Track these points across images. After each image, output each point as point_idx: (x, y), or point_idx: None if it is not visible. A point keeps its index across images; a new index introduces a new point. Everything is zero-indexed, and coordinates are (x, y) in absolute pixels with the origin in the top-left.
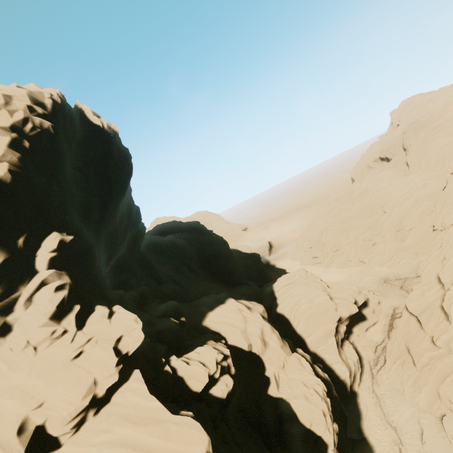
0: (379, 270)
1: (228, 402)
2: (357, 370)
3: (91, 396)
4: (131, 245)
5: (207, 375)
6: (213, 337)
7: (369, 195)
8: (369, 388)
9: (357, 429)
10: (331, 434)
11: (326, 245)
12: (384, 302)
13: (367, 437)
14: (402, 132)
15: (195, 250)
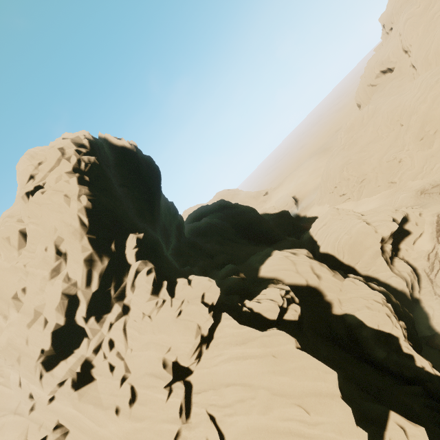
0: (413, 184)
1: (301, 323)
2: (413, 279)
3: (200, 335)
4: (178, 235)
5: (277, 306)
6: (271, 282)
7: (380, 114)
8: (430, 292)
9: (427, 328)
10: (399, 329)
11: (350, 179)
12: (425, 212)
13: (438, 332)
14: (398, 35)
15: (229, 224)
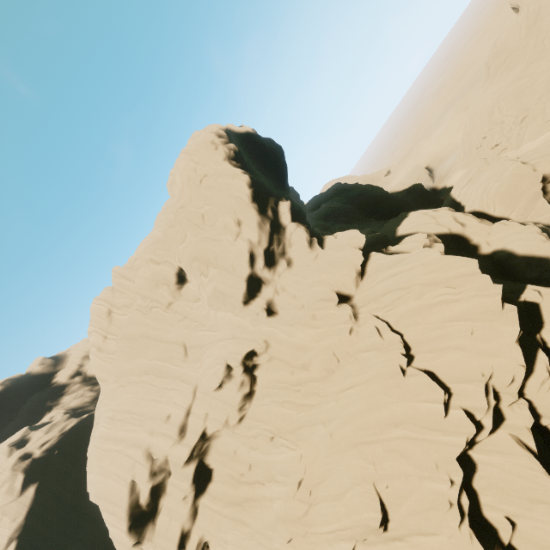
0: None
1: None
2: None
3: (354, 270)
4: None
5: (420, 245)
6: (411, 235)
7: (547, 15)
8: None
9: None
10: None
11: (505, 122)
12: None
13: None
14: None
15: (351, 206)
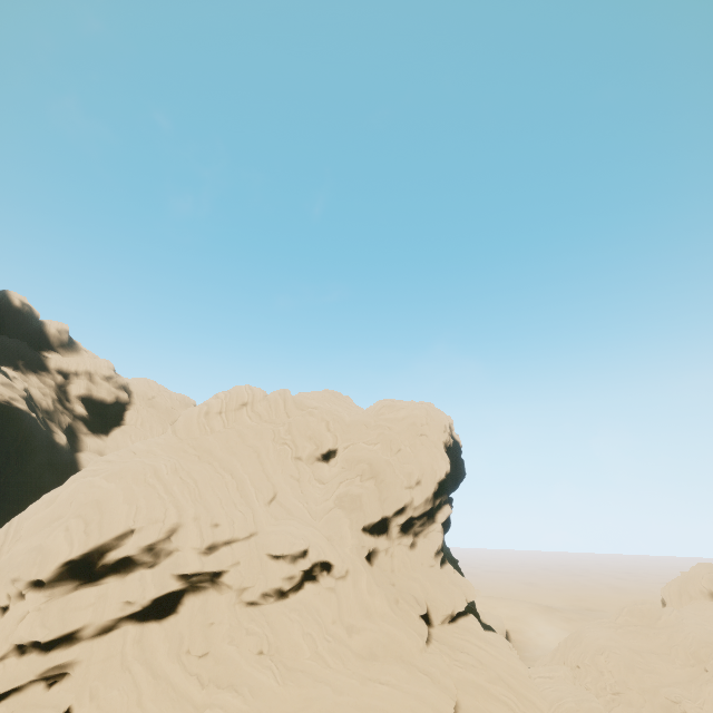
0: None
1: None
2: None
3: (453, 608)
4: None
5: None
6: None
7: (684, 631)
8: None
9: None
10: None
11: (604, 674)
12: None
13: None
14: None
15: None
